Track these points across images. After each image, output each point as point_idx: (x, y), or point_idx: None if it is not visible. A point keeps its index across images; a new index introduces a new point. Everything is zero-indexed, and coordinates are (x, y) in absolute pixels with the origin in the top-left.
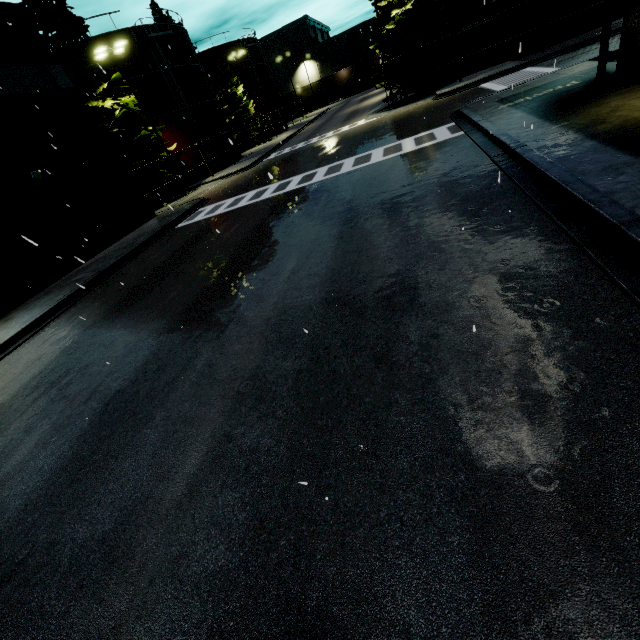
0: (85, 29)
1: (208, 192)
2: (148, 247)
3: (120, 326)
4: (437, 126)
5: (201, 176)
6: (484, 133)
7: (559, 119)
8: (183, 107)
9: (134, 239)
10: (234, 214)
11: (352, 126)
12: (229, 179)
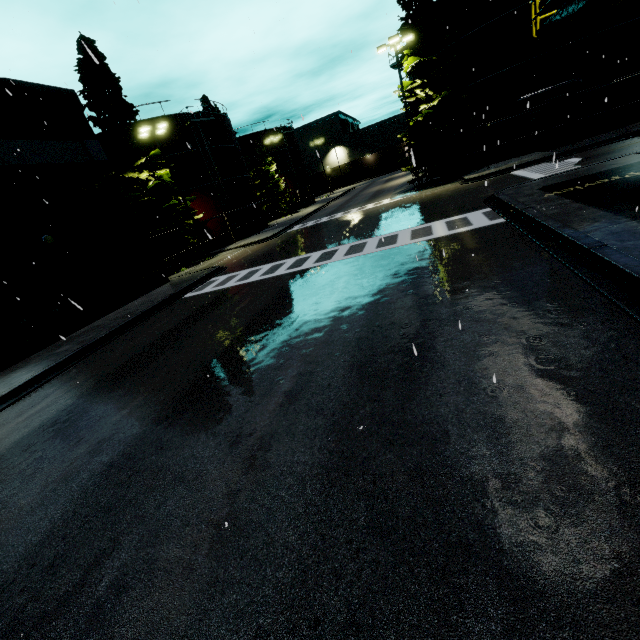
0: (134, 113)
1: (227, 260)
2: (147, 318)
3: (59, 441)
4: (470, 210)
5: (225, 242)
6: (533, 223)
7: (638, 214)
8: (216, 181)
9: (137, 307)
10: (243, 290)
11: (377, 204)
12: (250, 248)
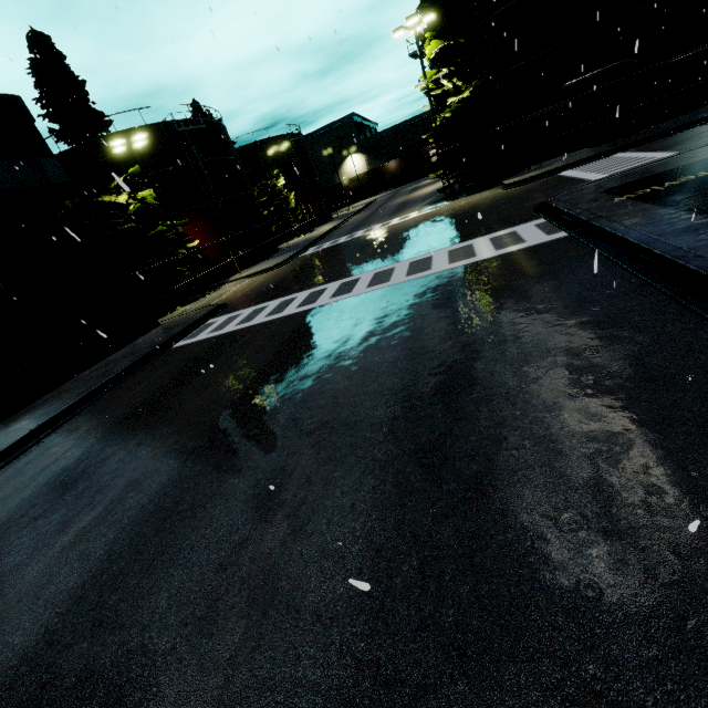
0: (106, 123)
1: (229, 294)
2: (126, 379)
3: None
4: (519, 222)
5: (229, 272)
6: (608, 237)
7: None
8: (213, 200)
9: (116, 362)
10: (244, 337)
11: (403, 219)
12: (257, 278)
